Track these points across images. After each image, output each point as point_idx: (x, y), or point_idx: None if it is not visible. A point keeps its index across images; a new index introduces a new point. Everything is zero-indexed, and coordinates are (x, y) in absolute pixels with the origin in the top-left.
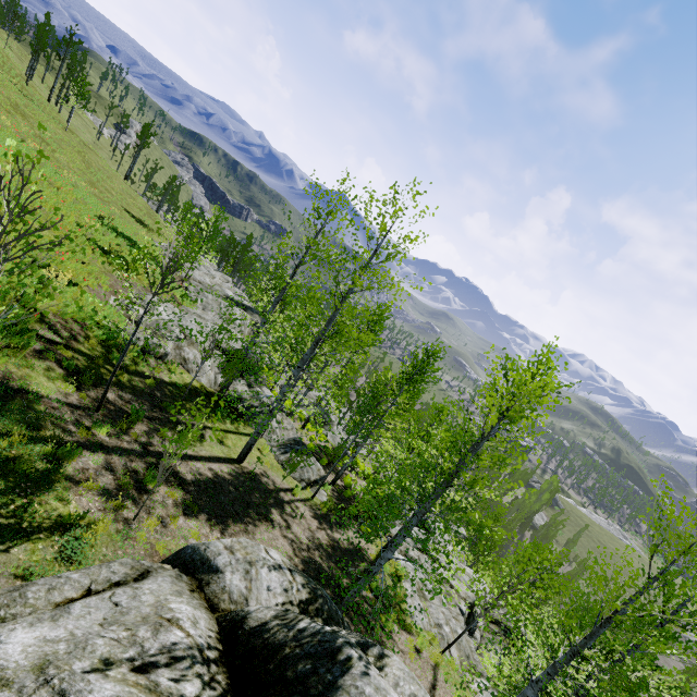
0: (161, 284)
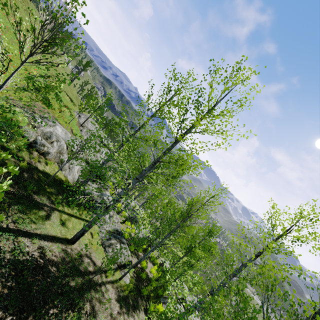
0: (31, 50)
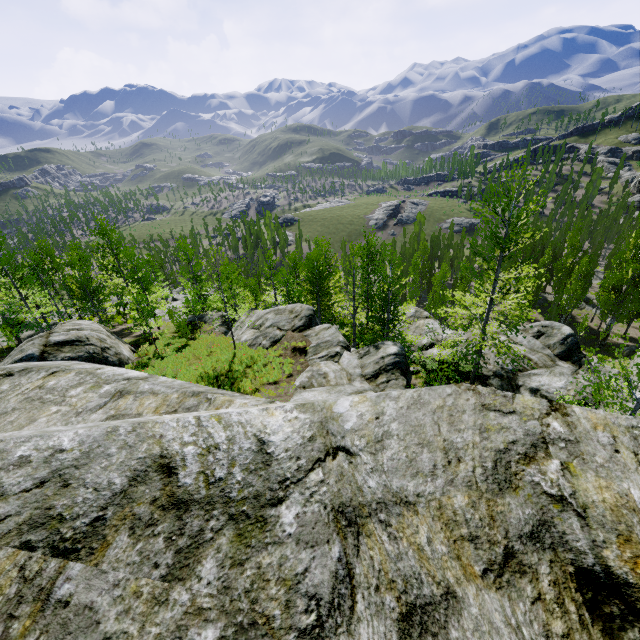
0: None
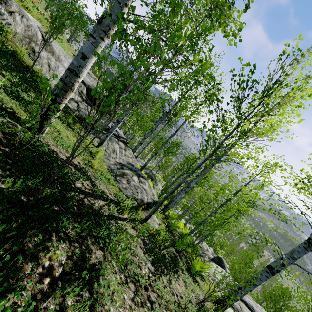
0: None
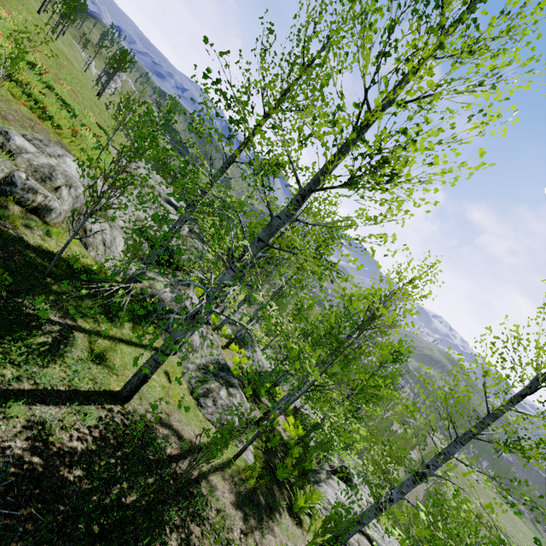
0: None
